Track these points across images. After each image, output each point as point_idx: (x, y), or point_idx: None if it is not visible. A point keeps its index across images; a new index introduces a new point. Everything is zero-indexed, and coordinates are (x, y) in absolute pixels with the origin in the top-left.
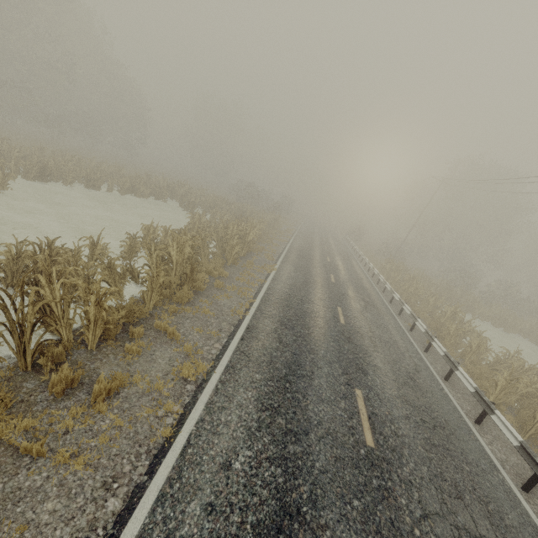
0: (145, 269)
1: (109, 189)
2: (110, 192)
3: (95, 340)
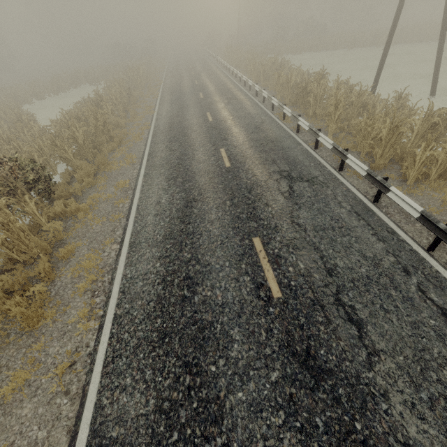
0: (116, 92)
1: (49, 95)
2: (50, 97)
3: (121, 112)
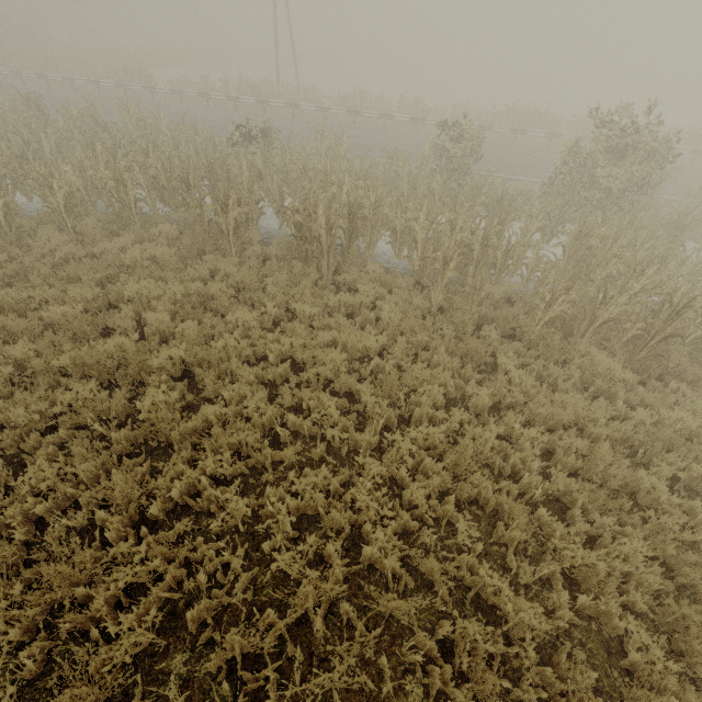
0: None
1: None
2: None
3: None
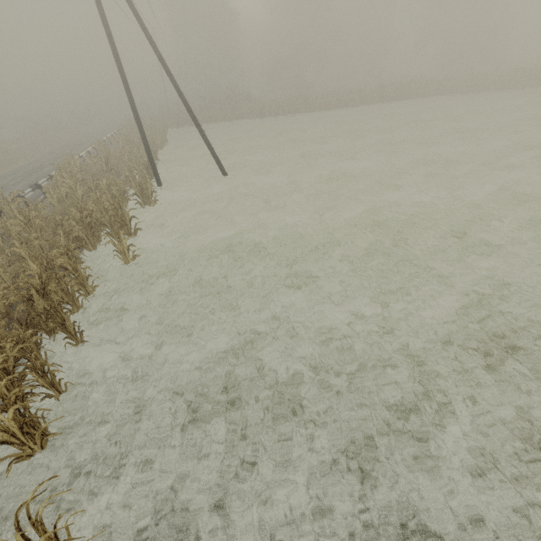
0: None
1: None
2: None
3: None
